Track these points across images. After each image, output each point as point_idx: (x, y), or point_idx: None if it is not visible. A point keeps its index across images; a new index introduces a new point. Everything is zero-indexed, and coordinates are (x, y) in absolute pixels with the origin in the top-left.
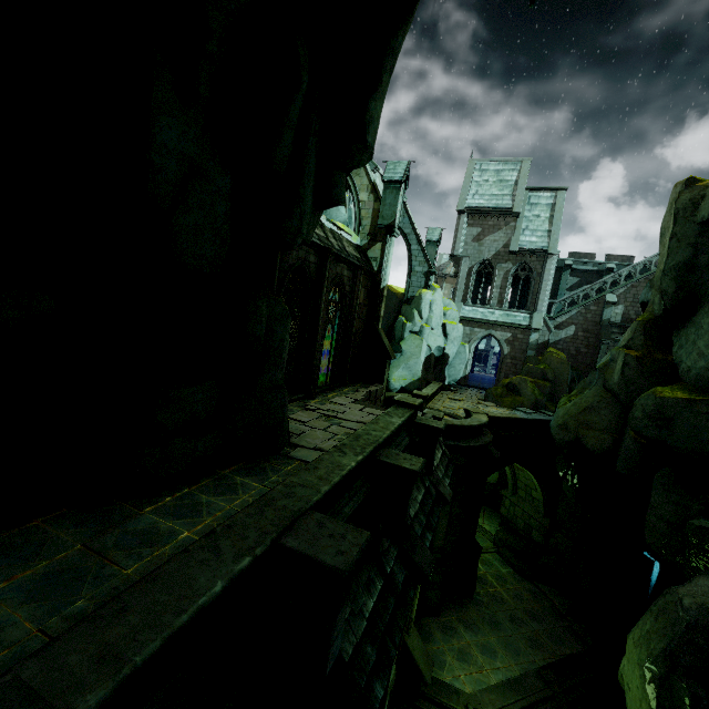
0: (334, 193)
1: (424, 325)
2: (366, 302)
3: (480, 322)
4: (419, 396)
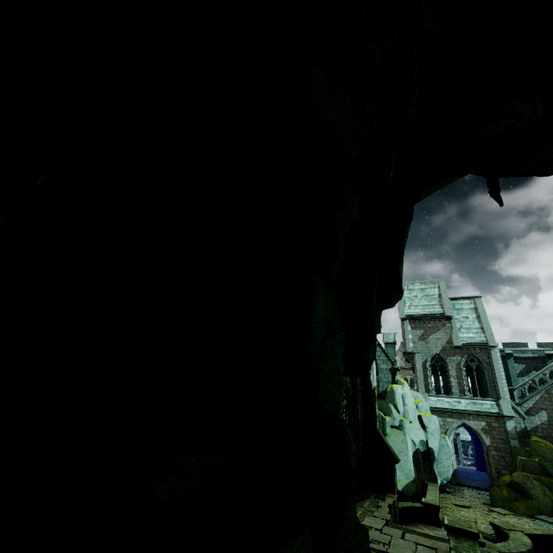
0: (376, 326)
1: (403, 418)
2: (361, 403)
3: (449, 412)
4: (431, 505)
